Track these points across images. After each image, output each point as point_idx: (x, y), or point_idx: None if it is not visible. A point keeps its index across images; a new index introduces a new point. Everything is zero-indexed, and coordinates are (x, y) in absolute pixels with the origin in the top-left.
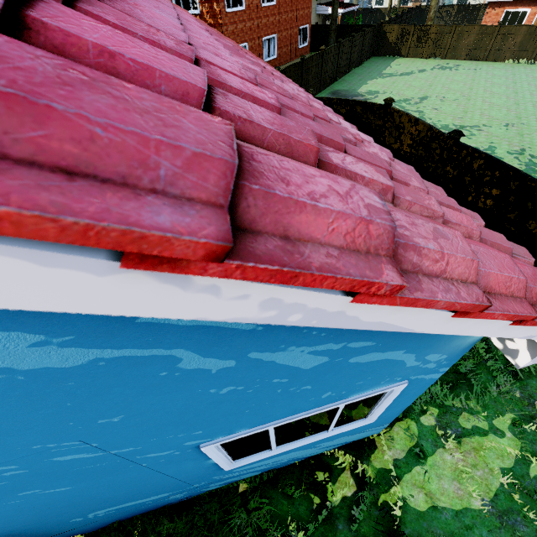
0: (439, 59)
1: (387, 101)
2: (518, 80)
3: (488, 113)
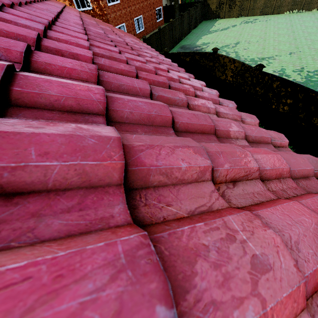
0: (244, 17)
1: (214, 50)
2: (294, 24)
3: (278, 47)
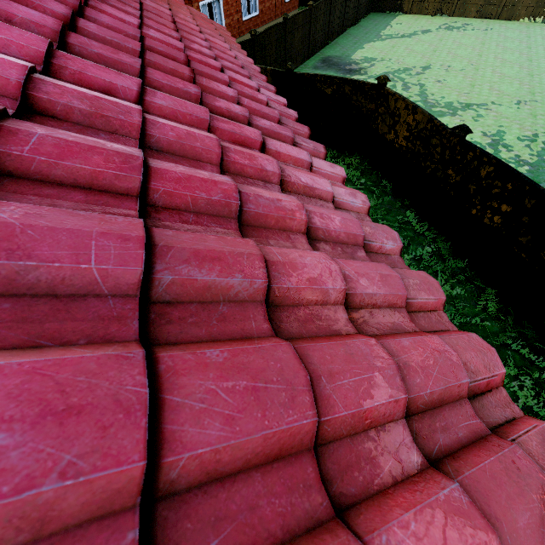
0: (446, 17)
1: (380, 80)
2: (534, 45)
3: (498, 87)
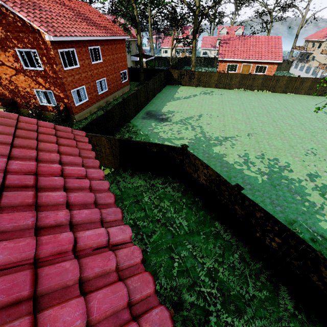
0: (202, 87)
1: (183, 147)
2: (244, 102)
3: (236, 126)
